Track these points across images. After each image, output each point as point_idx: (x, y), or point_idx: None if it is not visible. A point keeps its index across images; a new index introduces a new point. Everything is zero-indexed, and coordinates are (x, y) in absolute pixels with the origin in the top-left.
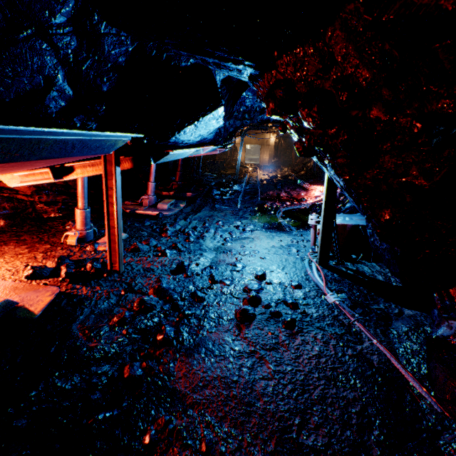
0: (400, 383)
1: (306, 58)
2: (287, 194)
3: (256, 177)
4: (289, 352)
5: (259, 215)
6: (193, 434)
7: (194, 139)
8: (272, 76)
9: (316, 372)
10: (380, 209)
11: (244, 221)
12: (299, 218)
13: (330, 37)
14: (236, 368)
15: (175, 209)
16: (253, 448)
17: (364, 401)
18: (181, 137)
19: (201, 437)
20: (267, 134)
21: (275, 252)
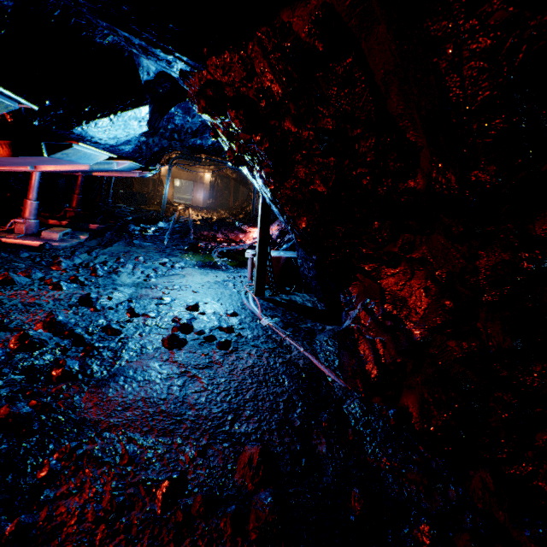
0: (319, 376)
1: (233, 65)
2: (224, 236)
3: (188, 216)
4: (224, 367)
5: (192, 254)
6: (111, 452)
7: (108, 140)
8: (203, 76)
9: (250, 379)
10: (299, 218)
11: (173, 258)
12: (237, 258)
13: (251, 51)
14: (165, 388)
15: (72, 241)
16: (184, 447)
17: (290, 392)
18: (90, 130)
19: (123, 452)
20: (201, 170)
21: (210, 287)
